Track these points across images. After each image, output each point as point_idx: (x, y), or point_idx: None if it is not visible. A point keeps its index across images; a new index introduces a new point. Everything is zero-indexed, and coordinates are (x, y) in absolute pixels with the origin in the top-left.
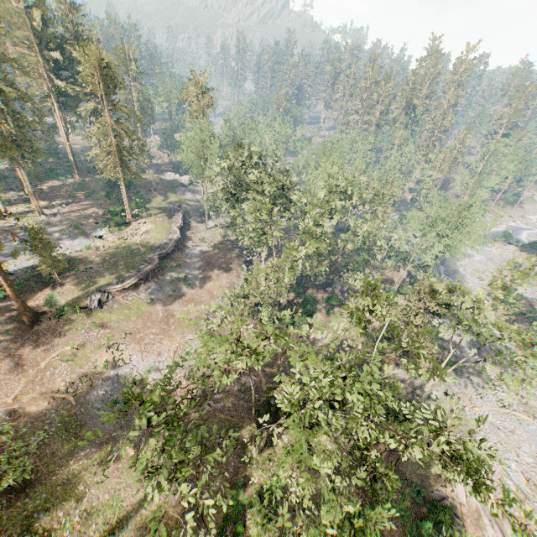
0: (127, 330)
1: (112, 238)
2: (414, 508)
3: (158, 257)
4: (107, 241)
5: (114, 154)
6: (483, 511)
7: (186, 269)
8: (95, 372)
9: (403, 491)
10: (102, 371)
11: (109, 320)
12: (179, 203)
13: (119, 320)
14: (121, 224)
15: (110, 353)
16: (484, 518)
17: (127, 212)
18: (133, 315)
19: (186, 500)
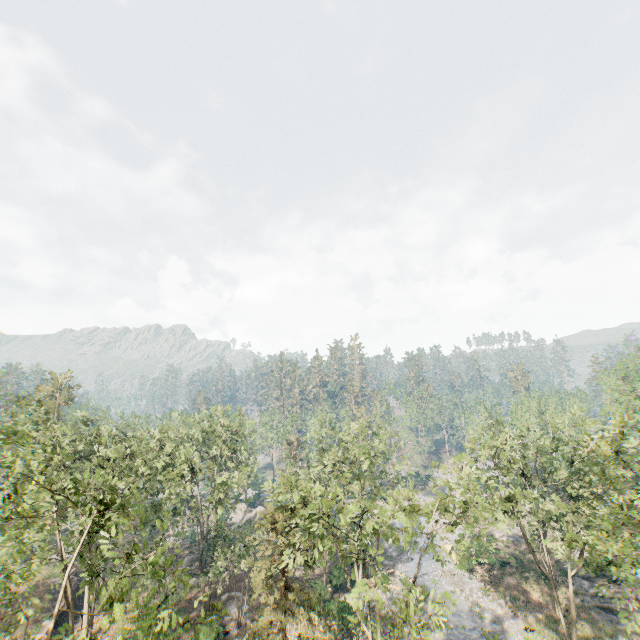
0: None
1: None
2: None
3: None
4: None
5: None
6: None
7: None
8: None
9: None
10: None
11: None
12: None
13: None
14: None
15: None
16: None
17: None
18: None
19: None
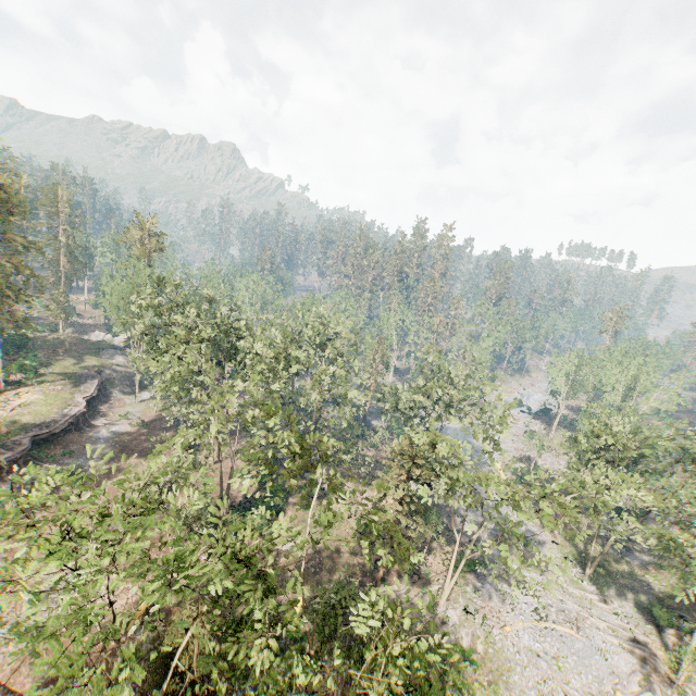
0: None
1: None
2: None
3: (32, 439)
4: None
5: None
6: None
7: (82, 458)
8: None
9: None
10: None
11: None
12: (99, 368)
13: None
14: None
15: None
16: None
17: None
18: None
19: None
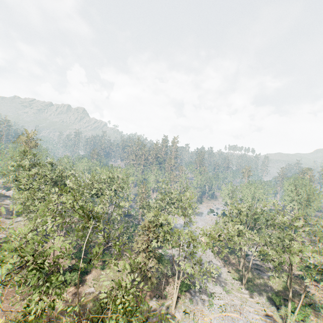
0: None
1: None
2: None
3: None
4: None
5: None
6: None
7: None
8: None
9: None
10: None
11: None
12: None
13: None
14: None
15: None
16: None
17: None
18: None
19: None
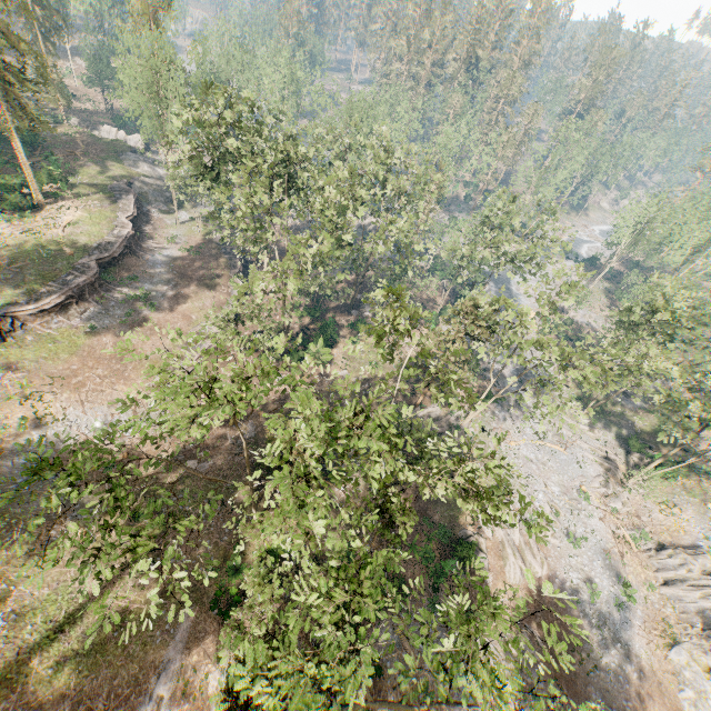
0: (56, 372)
1: (11, 231)
2: (440, 550)
3: (97, 263)
4: (2, 235)
5: None
6: (507, 543)
7: (147, 283)
8: (5, 434)
9: (429, 534)
10: (19, 432)
11: (21, 358)
12: (128, 179)
13: (39, 359)
14: (25, 208)
15: (29, 407)
16: (507, 549)
17: (33, 188)
18: (64, 351)
19: (146, 576)
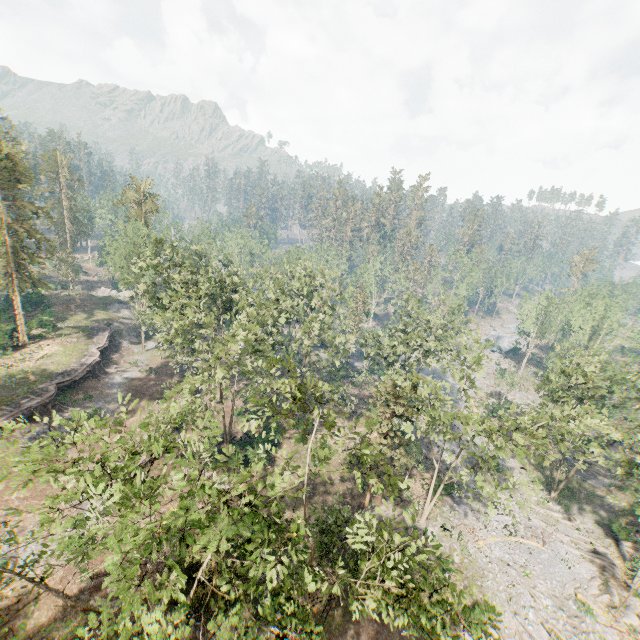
0: None
1: None
2: None
3: (57, 386)
4: None
5: (7, 256)
6: None
7: (101, 401)
8: None
9: None
10: None
11: None
12: (108, 321)
13: None
14: (10, 348)
15: None
16: None
17: (21, 331)
18: None
19: None
